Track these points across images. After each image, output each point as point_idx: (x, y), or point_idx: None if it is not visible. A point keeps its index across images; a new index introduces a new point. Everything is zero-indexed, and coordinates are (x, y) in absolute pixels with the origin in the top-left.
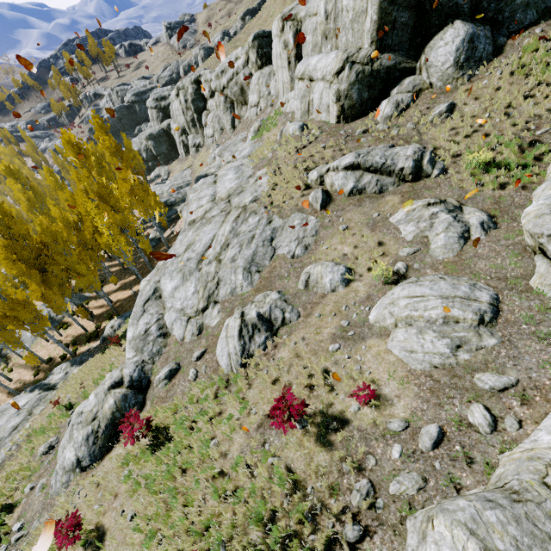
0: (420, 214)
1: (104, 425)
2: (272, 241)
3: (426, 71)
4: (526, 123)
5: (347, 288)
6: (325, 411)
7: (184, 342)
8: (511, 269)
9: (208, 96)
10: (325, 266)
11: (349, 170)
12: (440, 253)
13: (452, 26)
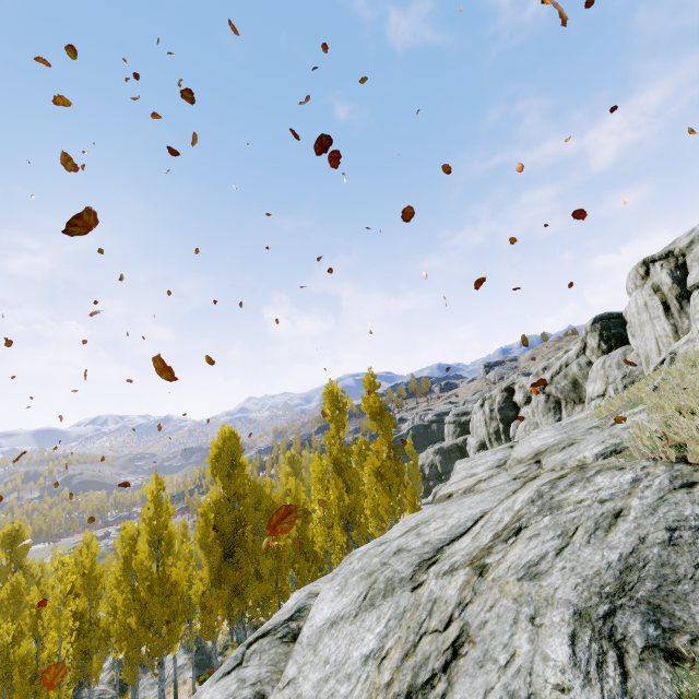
0: None
1: None
2: None
3: None
4: None
5: None
6: None
7: None
8: None
9: (522, 403)
10: None
11: None
12: None
13: None
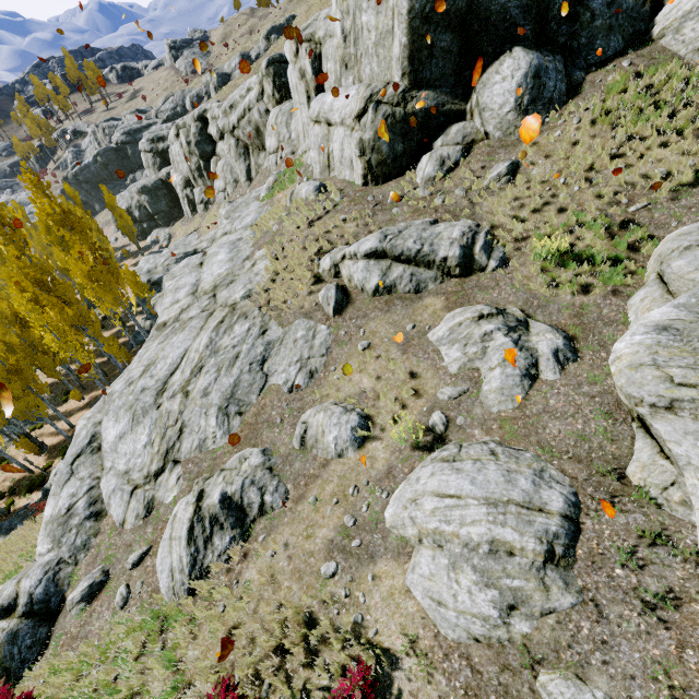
0: (468, 333)
1: None
2: (264, 363)
3: (479, 116)
4: (615, 194)
5: (360, 452)
6: None
7: (124, 528)
8: (598, 441)
9: (217, 138)
10: (329, 414)
11: (372, 258)
12: (494, 401)
13: (510, 54)
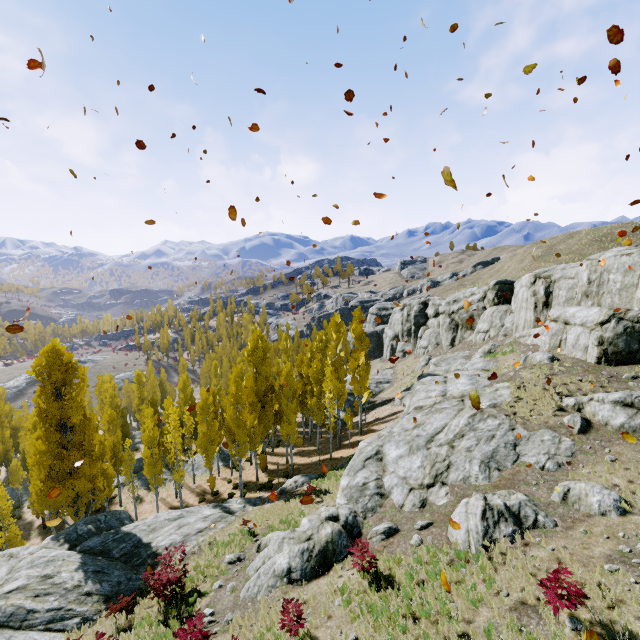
0: None
1: (318, 549)
2: (515, 446)
3: None
4: None
5: (622, 518)
6: (607, 624)
7: (402, 509)
8: None
9: (432, 316)
10: (590, 485)
11: (619, 404)
12: None
13: None
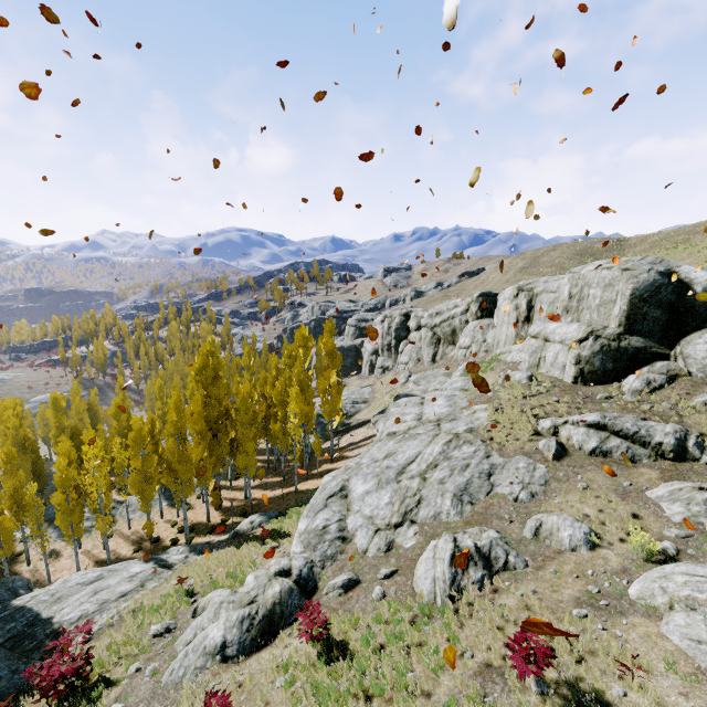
0: (690, 496)
1: (262, 614)
2: (490, 476)
3: (683, 360)
4: None
5: (592, 552)
6: (574, 683)
7: (366, 555)
8: None
9: (414, 329)
10: (562, 518)
11: (593, 428)
12: None
13: None
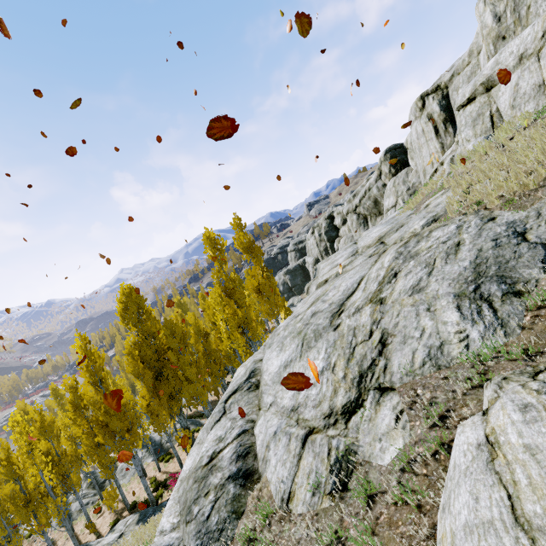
0: None
1: None
2: (522, 235)
3: None
4: None
5: None
6: None
7: (290, 511)
8: None
9: (340, 225)
10: None
11: None
12: None
13: None
